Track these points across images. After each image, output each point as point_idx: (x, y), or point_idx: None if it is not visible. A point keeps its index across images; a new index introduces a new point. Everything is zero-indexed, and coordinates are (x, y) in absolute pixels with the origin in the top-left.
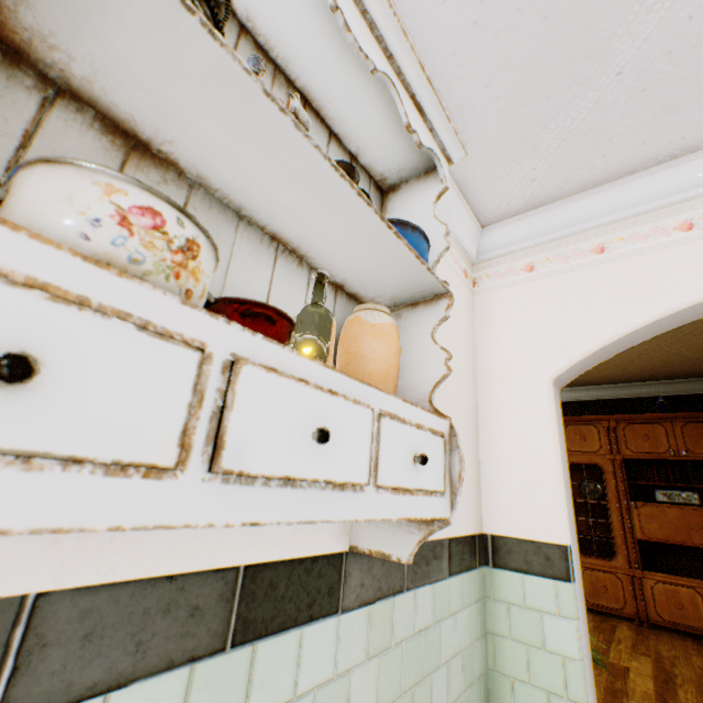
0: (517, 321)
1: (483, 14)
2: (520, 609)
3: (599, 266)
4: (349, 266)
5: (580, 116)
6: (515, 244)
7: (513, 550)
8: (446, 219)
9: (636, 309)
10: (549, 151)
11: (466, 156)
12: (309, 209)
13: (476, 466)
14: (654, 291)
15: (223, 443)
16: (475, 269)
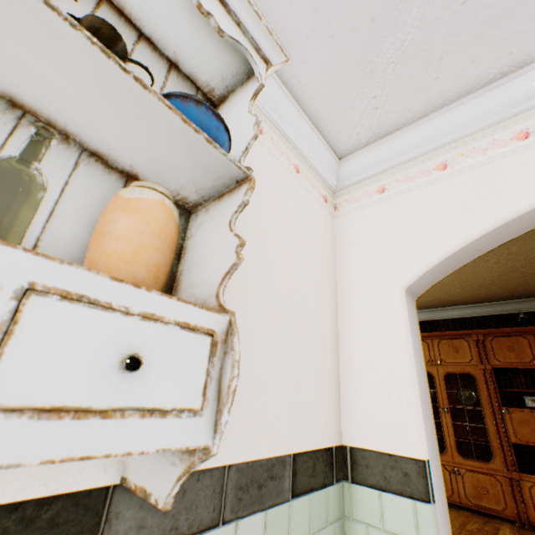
0: (372, 237)
1: None
2: (379, 531)
3: (442, 181)
4: (124, 144)
5: (408, 37)
6: (368, 170)
7: (371, 465)
8: (301, 147)
9: (480, 215)
10: (386, 76)
11: (287, 60)
12: (13, 44)
13: (334, 375)
14: (496, 197)
15: None
16: (335, 196)
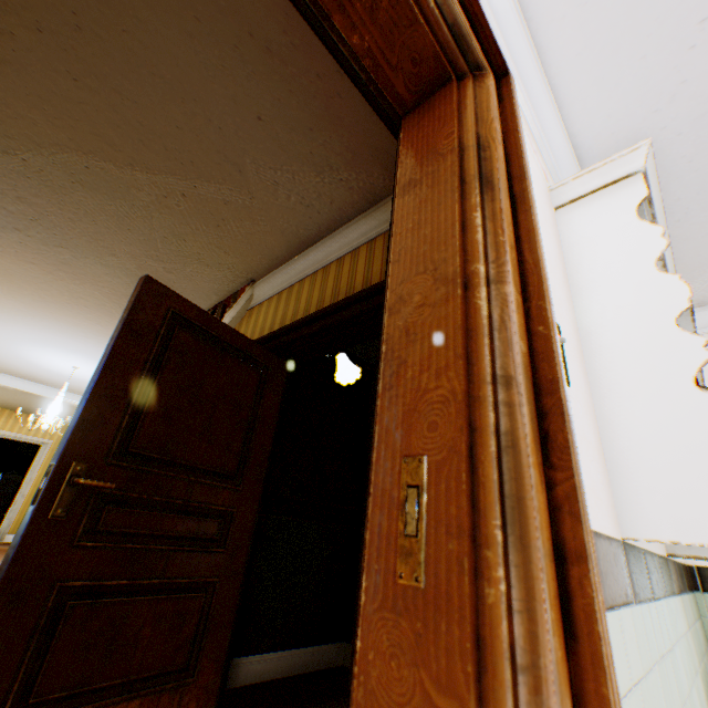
0: None
1: (685, 217)
2: None
3: None
4: None
5: None
6: None
7: None
8: None
9: None
10: None
11: None
12: None
13: None
14: None
15: None
16: None
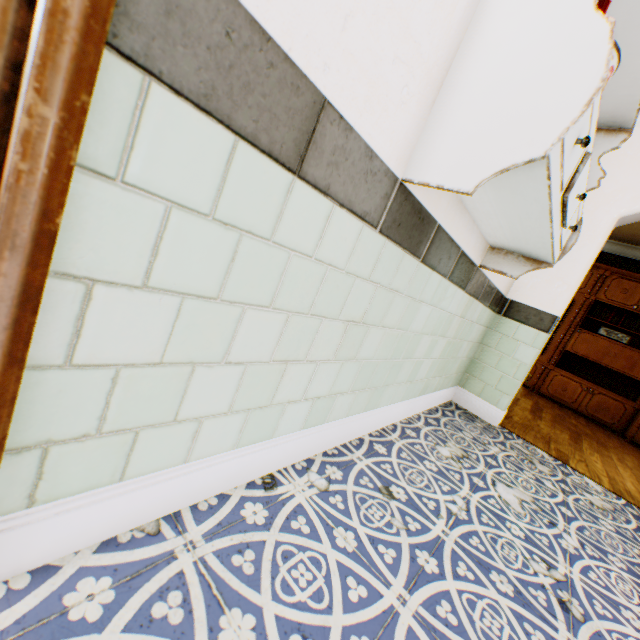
0: (624, 162)
1: None
2: (507, 338)
3: None
4: None
5: None
6: None
7: (521, 311)
8: None
9: None
10: None
11: None
12: None
13: None
14: None
15: (572, 187)
16: None
